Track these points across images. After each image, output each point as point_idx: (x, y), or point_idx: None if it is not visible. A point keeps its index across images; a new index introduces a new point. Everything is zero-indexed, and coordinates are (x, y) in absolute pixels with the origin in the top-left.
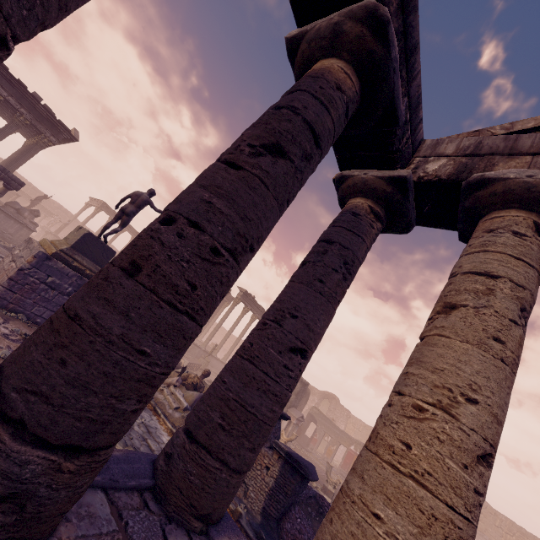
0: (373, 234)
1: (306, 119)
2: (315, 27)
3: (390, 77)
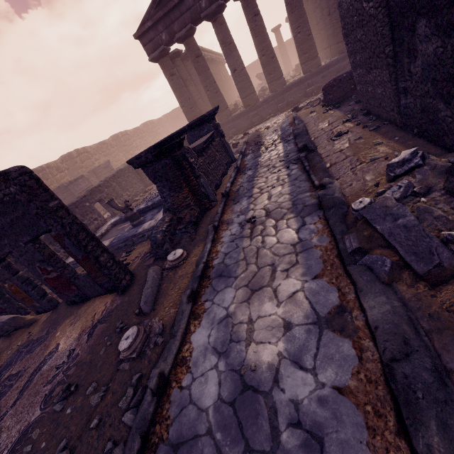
0: None
1: None
2: None
3: None
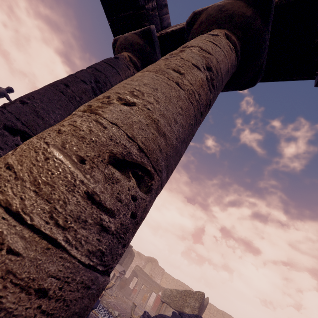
0: (128, 73)
1: None
2: None
3: None
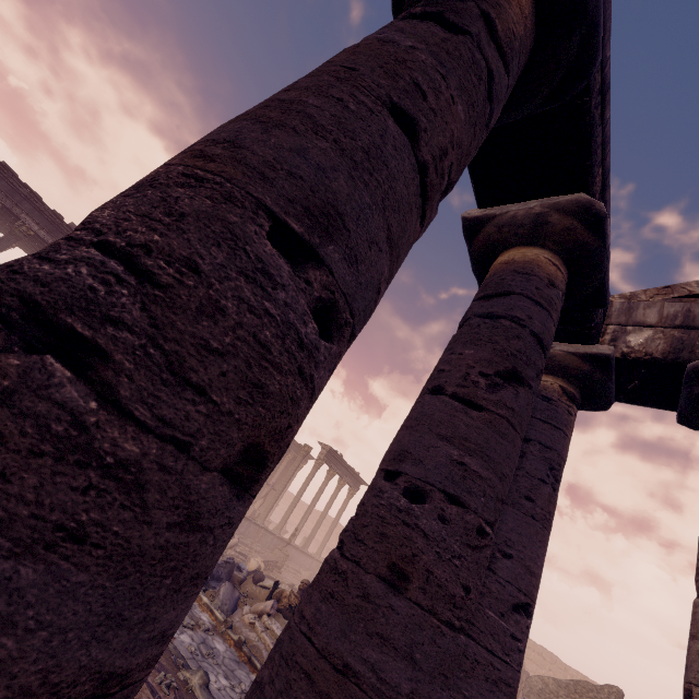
0: (572, 422)
1: (533, 331)
2: (507, 213)
3: (603, 264)
